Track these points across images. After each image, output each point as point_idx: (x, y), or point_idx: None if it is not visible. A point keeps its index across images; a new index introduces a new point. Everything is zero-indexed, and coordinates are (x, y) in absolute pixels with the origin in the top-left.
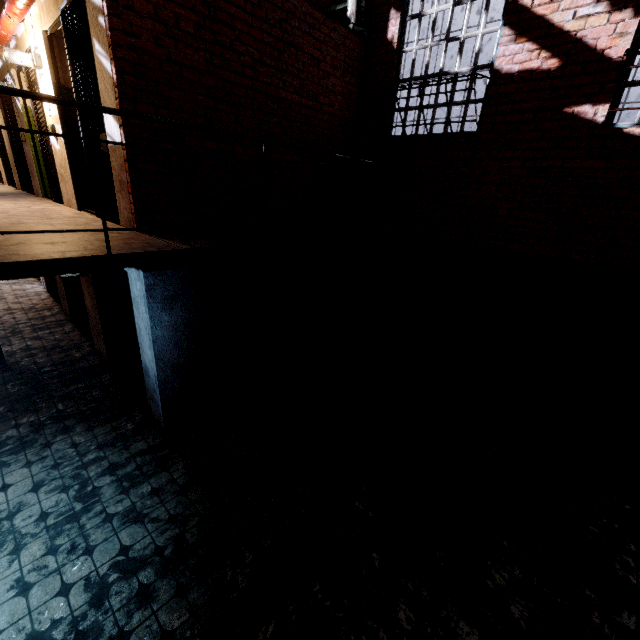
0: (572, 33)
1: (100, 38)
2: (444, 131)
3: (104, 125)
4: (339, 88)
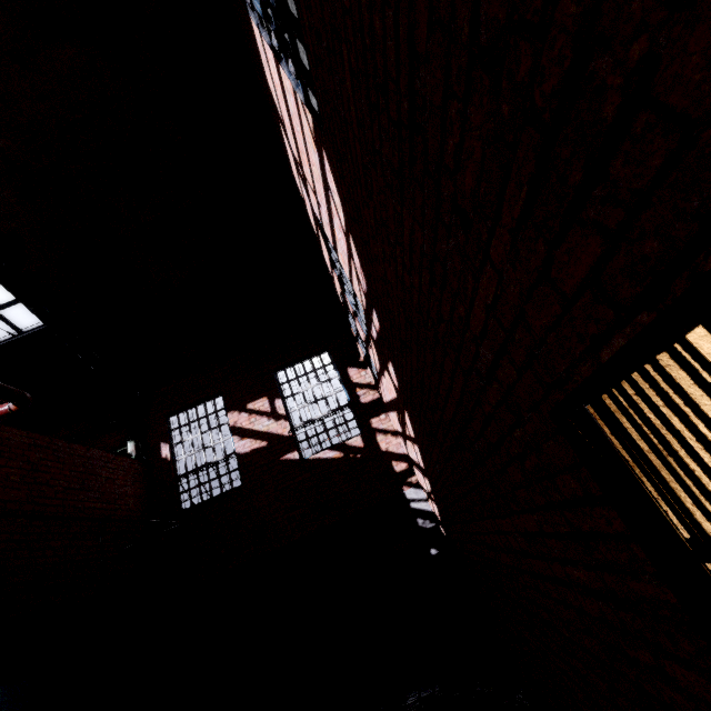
0: (266, 431)
1: None
2: (221, 492)
3: None
4: (132, 492)
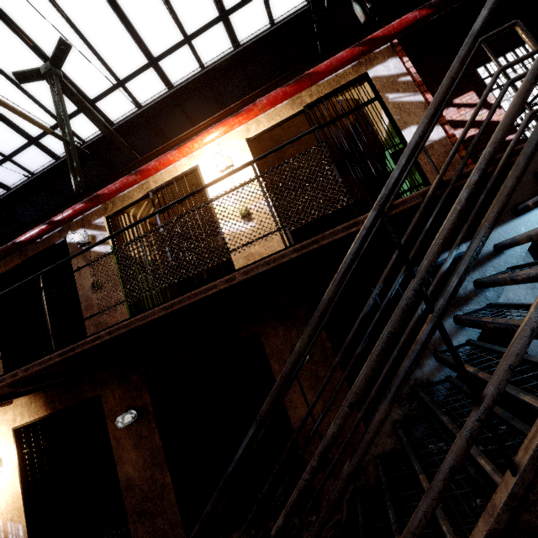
0: (479, 120)
1: (400, 89)
2: None
3: (404, 140)
4: None
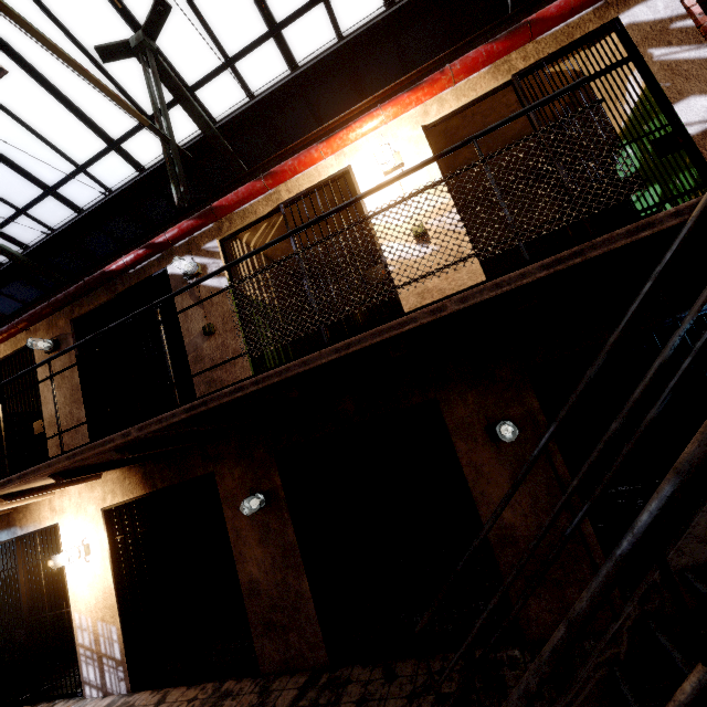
0: None
1: (674, 40)
2: None
3: (677, 119)
4: None
